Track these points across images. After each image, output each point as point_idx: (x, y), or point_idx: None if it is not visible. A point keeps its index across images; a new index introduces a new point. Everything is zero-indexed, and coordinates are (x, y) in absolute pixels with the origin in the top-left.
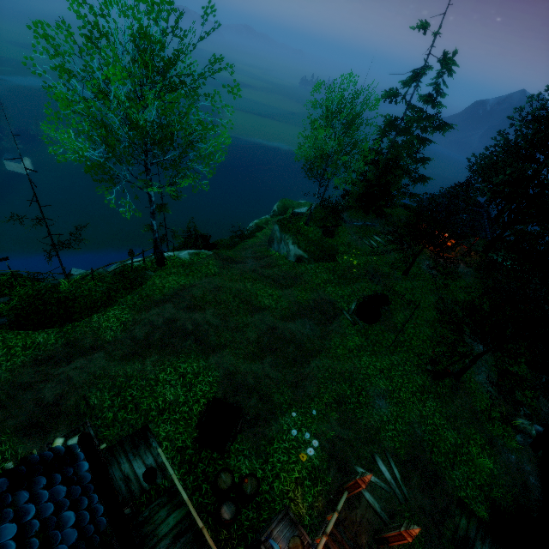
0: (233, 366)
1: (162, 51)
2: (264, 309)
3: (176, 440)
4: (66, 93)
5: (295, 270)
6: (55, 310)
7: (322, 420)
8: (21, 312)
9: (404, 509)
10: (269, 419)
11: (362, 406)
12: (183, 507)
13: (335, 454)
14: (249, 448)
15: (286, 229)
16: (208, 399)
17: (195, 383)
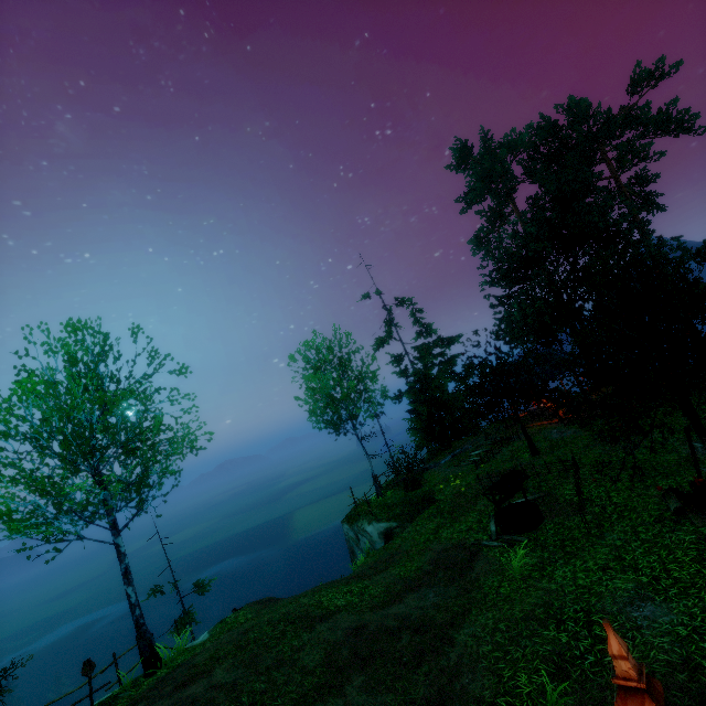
0: None
1: (97, 368)
2: (336, 611)
3: None
4: None
5: (387, 551)
6: None
7: None
8: None
9: None
10: None
11: None
12: None
13: None
14: None
15: (355, 517)
16: None
17: None
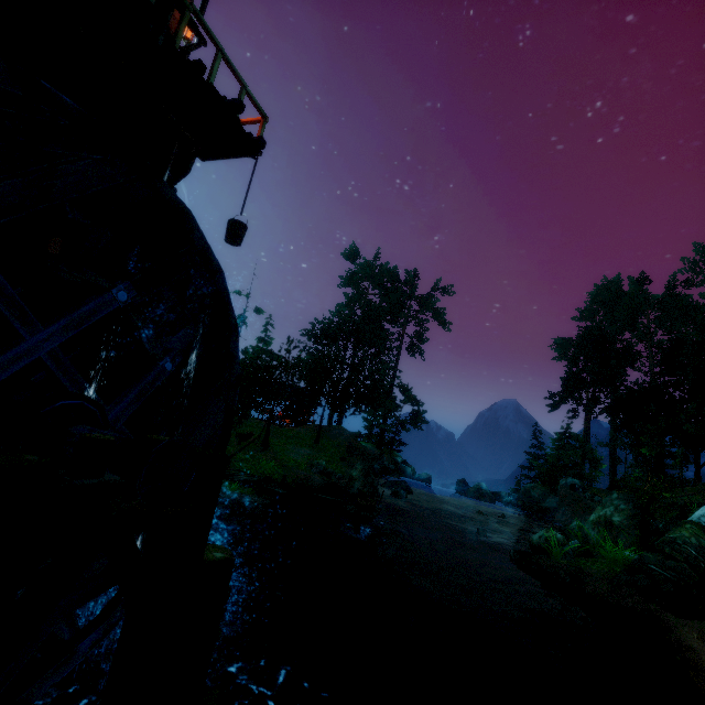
0: None
1: None
2: None
3: None
4: None
5: None
6: None
7: None
8: None
9: None
10: None
11: None
12: None
13: None
14: None
15: None
16: None
17: None
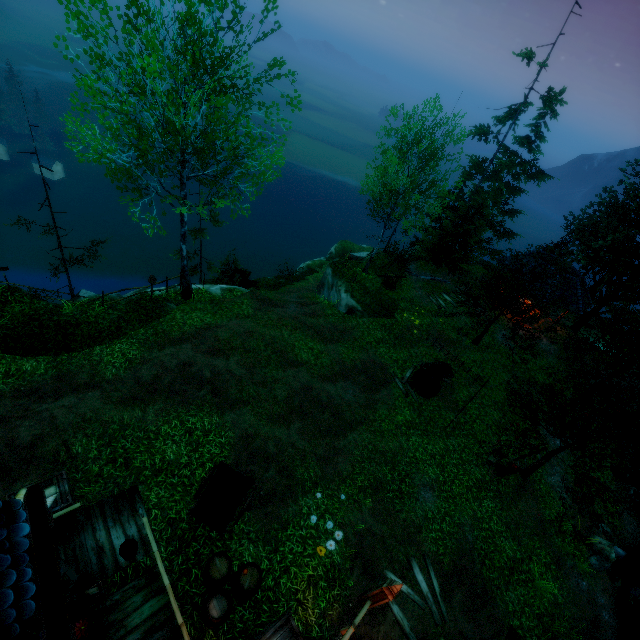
0: (253, 428)
1: (213, 46)
2: (300, 364)
3: (169, 509)
4: (95, 81)
5: (344, 323)
6: (52, 335)
7: (352, 508)
8: (12, 333)
9: (440, 633)
10: (287, 498)
11: (403, 496)
12: (163, 594)
13: (363, 551)
14: (256, 530)
15: (339, 274)
16: (215, 464)
17: (203, 443)
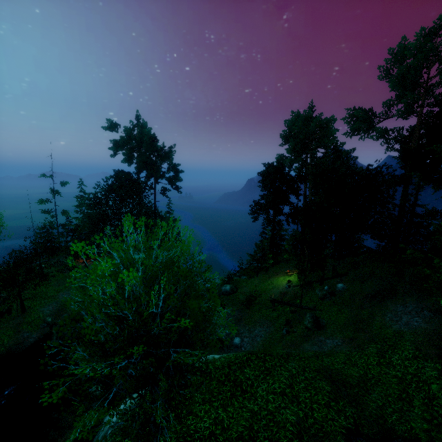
0: None
1: None
2: None
3: None
4: None
5: None
6: None
7: None
8: None
9: None
10: None
11: None
12: None
13: None
14: None
15: None
16: None
17: None
